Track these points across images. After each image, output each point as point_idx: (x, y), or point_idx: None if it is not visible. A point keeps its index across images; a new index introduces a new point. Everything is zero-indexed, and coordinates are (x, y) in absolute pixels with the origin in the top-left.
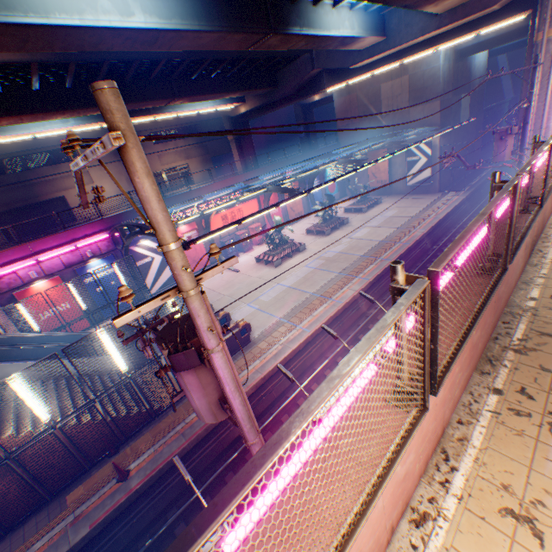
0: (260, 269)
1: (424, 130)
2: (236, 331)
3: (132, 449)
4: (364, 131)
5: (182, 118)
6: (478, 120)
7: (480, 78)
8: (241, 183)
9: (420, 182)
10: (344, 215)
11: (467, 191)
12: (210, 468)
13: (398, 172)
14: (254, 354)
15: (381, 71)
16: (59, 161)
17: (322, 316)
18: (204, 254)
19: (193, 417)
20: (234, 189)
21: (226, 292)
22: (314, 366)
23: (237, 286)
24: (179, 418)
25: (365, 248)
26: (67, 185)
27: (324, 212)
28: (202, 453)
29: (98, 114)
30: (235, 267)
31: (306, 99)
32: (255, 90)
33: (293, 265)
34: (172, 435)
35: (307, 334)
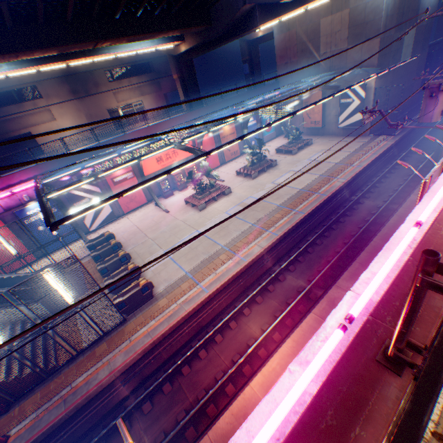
0: (186, 211)
1: (360, 71)
2: (136, 290)
3: (20, 410)
4: (301, 70)
5: (134, 56)
6: (421, 57)
7: (430, 10)
8: (176, 125)
9: (351, 125)
10: (275, 155)
11: (397, 135)
12: (91, 431)
13: (331, 114)
14: (152, 313)
15: (315, 5)
16: (22, 100)
17: (223, 274)
18: (141, 193)
19: (79, 382)
20: (151, 140)
21: (151, 235)
22: (208, 328)
23: (162, 229)
24: (68, 380)
25: (283, 197)
26: (32, 122)
27: (253, 156)
28: (83, 418)
29: (21, 59)
30: (167, 207)
31: (250, 35)
32: (187, 28)
33: (216, 210)
34: (56, 400)
35: (204, 295)
